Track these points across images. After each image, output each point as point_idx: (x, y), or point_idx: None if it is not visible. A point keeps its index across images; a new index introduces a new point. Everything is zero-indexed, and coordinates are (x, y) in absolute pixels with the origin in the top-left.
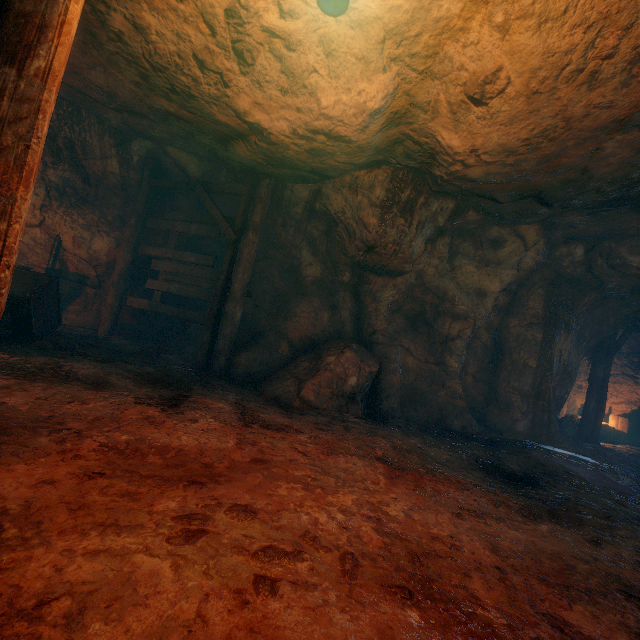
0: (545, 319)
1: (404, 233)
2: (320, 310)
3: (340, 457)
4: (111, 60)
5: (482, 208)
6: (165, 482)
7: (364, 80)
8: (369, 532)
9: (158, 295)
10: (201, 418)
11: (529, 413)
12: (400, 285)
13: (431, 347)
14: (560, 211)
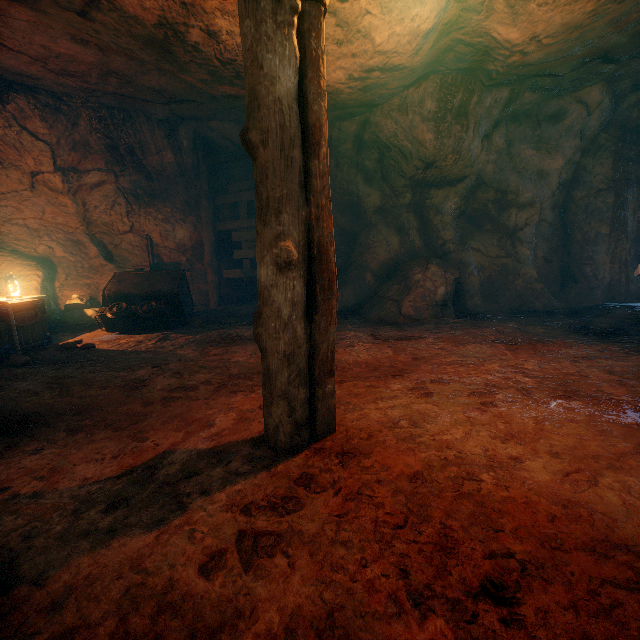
0: (615, 182)
1: (462, 140)
2: (389, 236)
3: (466, 346)
4: (184, 69)
5: (539, 86)
6: (379, 378)
7: (417, 5)
8: (522, 378)
9: (247, 262)
10: (353, 344)
11: (606, 279)
12: (461, 191)
13: (500, 242)
14: (628, 62)
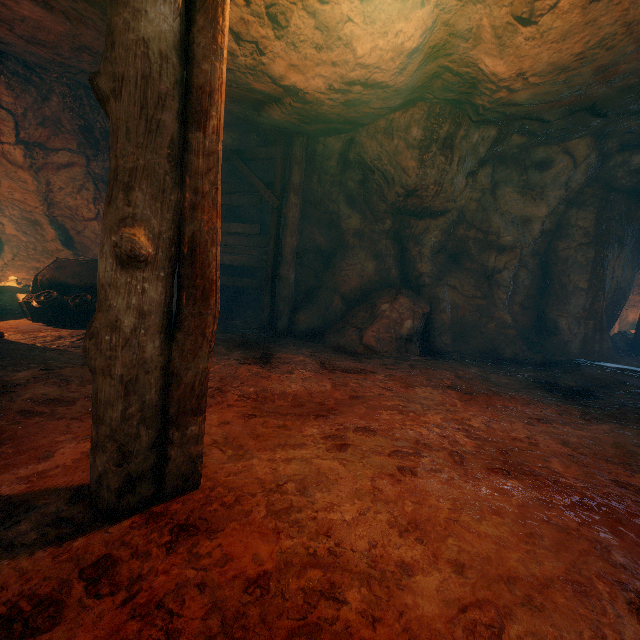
0: (597, 237)
1: (445, 172)
2: (365, 261)
3: (417, 389)
4: None
5: (527, 130)
6: (299, 417)
7: (401, 20)
8: (462, 438)
9: None
10: (294, 370)
11: (580, 334)
12: (442, 225)
13: (477, 282)
14: (615, 119)
